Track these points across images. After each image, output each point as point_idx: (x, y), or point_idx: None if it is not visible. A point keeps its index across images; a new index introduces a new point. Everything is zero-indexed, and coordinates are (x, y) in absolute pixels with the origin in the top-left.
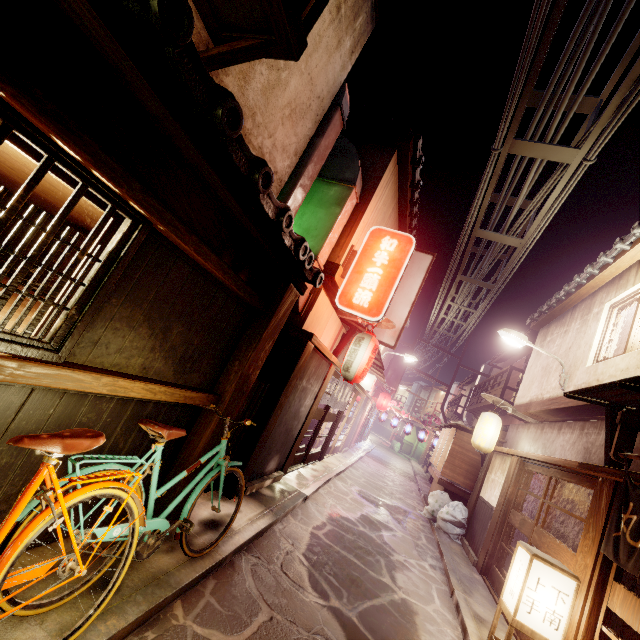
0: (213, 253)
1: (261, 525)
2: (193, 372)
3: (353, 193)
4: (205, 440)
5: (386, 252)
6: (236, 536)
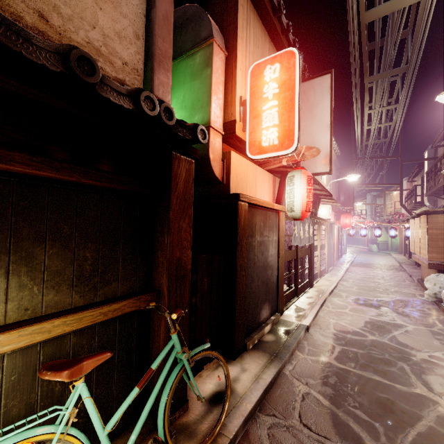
0: (12, 150)
1: (267, 378)
2: (109, 283)
3: (215, 47)
4: (163, 337)
5: (272, 81)
6: (243, 403)
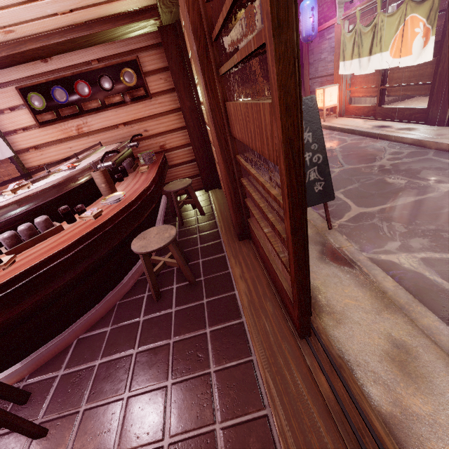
0: None
1: None
2: None
3: None
4: None
5: None
6: None
